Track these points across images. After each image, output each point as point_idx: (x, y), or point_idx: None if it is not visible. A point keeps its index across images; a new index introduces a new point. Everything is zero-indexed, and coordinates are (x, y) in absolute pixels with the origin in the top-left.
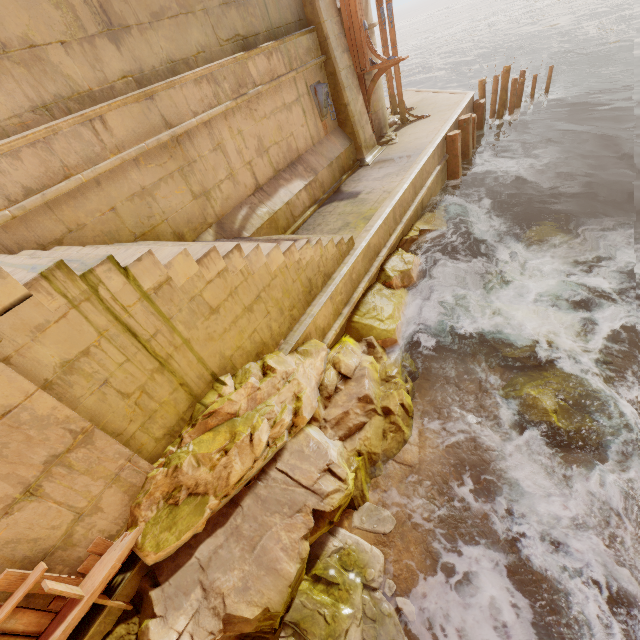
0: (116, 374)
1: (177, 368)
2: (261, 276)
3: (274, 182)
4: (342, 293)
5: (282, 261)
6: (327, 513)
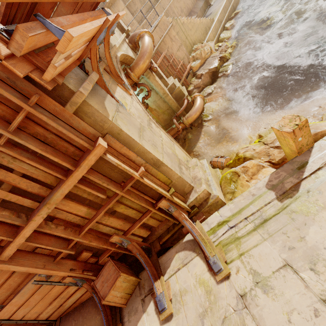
0: (182, 37)
1: (188, 39)
2: (196, 24)
3: None
4: (214, 32)
5: (199, 22)
6: (222, 59)
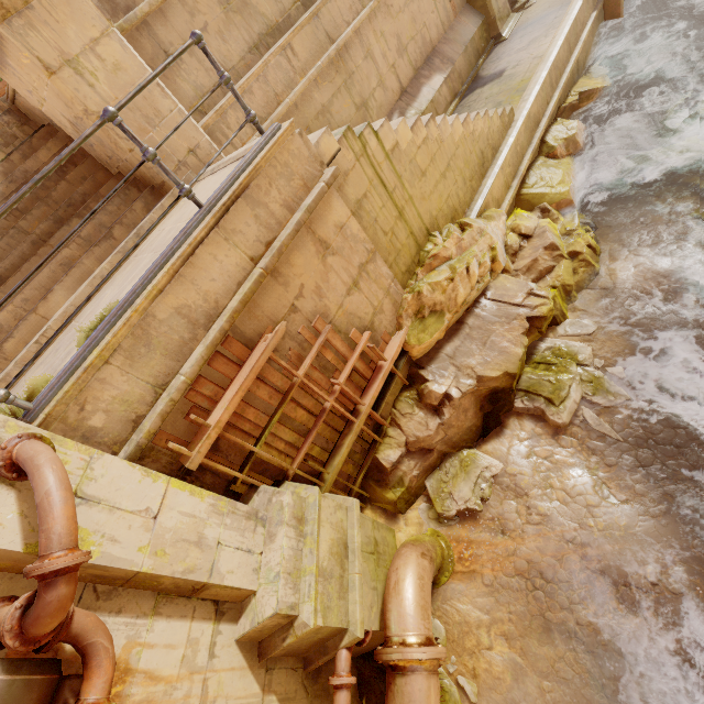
0: (379, 216)
1: (407, 219)
2: (448, 146)
3: (415, 82)
4: (510, 166)
5: (461, 132)
6: (536, 323)
